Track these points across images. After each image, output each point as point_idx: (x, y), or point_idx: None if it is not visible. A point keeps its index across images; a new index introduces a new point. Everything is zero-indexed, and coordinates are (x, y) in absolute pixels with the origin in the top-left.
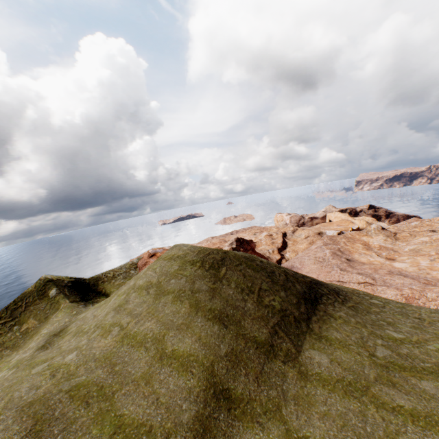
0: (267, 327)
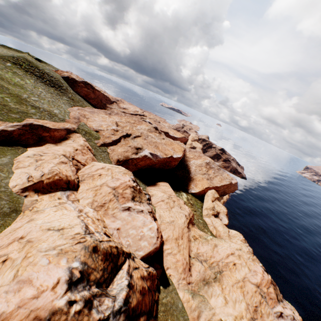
0: (11, 60)
